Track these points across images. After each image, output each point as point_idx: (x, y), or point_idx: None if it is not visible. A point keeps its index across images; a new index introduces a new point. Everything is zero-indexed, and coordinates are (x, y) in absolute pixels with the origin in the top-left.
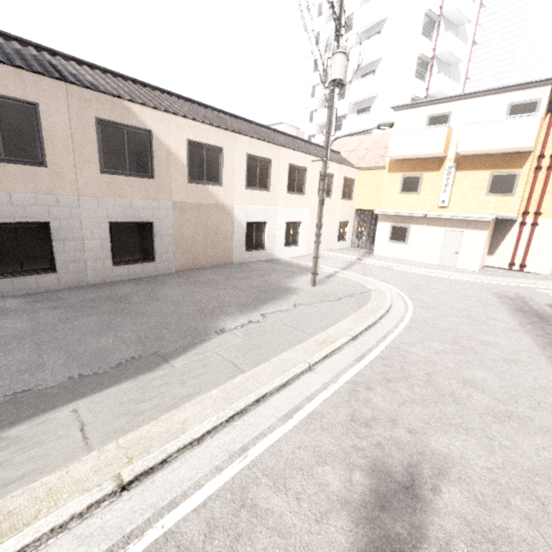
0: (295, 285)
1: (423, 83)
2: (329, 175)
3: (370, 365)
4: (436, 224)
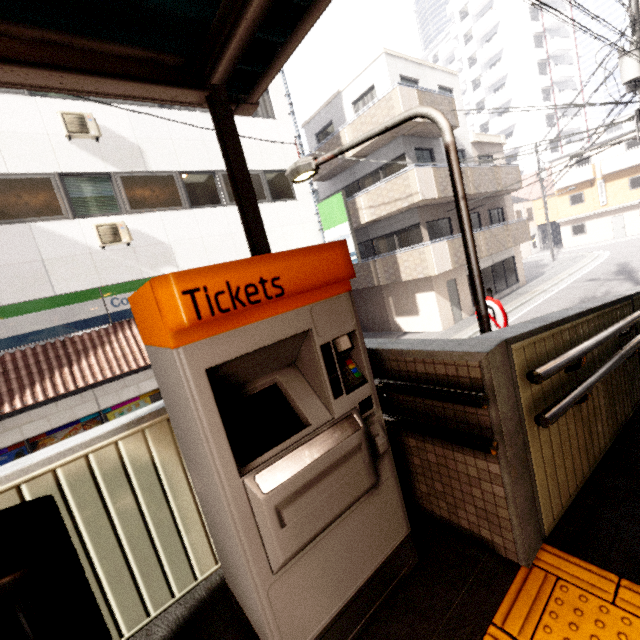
0: (544, 263)
1: (554, 128)
2: (518, 211)
3: (602, 261)
4: (603, 216)
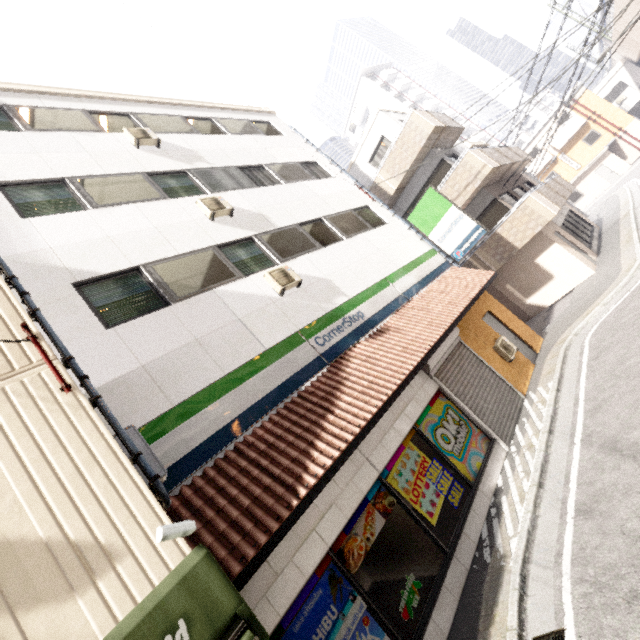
0: None
1: None
2: None
3: None
4: (586, 175)
